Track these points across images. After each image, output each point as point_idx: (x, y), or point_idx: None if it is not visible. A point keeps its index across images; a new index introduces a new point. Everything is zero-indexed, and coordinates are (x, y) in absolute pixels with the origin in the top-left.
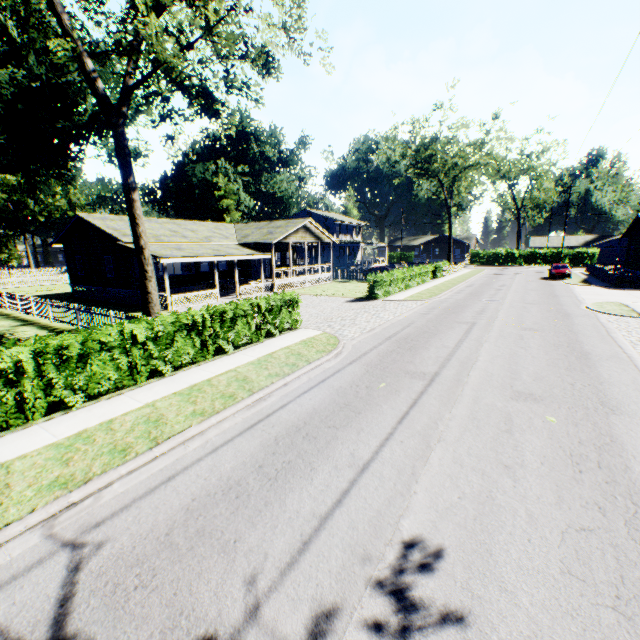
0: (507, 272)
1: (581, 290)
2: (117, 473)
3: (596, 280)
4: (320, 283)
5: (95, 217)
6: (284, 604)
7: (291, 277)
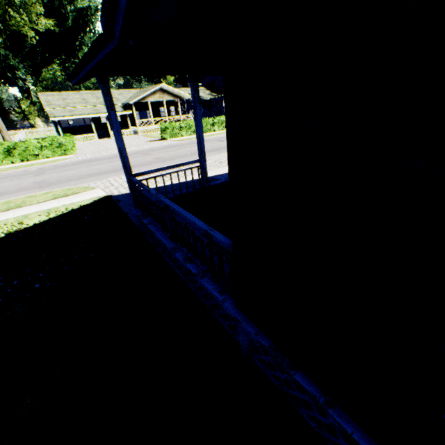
0: None
1: None
2: None
3: None
4: None
5: (45, 95)
6: None
7: (153, 125)
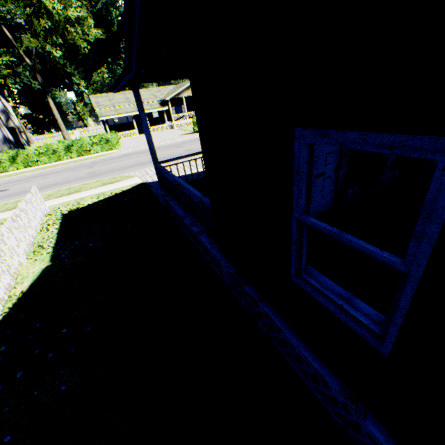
0: None
1: None
2: (3, 179)
3: None
4: None
5: (95, 97)
6: None
7: (187, 119)
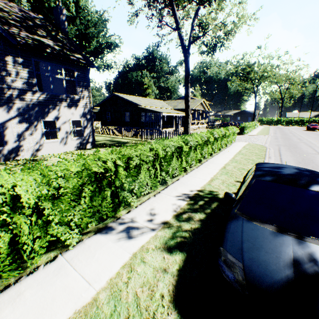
0: (282, 128)
1: None
2: None
3: None
4: (202, 129)
5: (121, 95)
6: None
7: (195, 125)
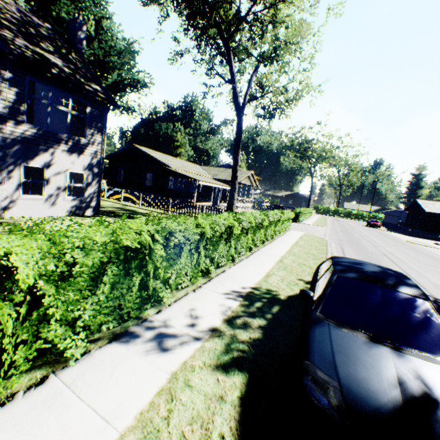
0: (340, 220)
1: (393, 234)
2: None
3: (393, 230)
4: (247, 209)
5: (144, 149)
6: (434, 293)
7: (238, 203)
